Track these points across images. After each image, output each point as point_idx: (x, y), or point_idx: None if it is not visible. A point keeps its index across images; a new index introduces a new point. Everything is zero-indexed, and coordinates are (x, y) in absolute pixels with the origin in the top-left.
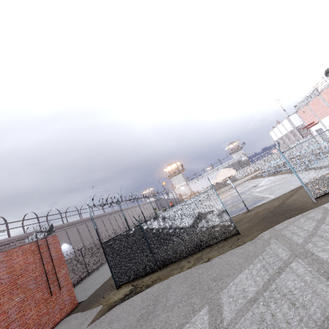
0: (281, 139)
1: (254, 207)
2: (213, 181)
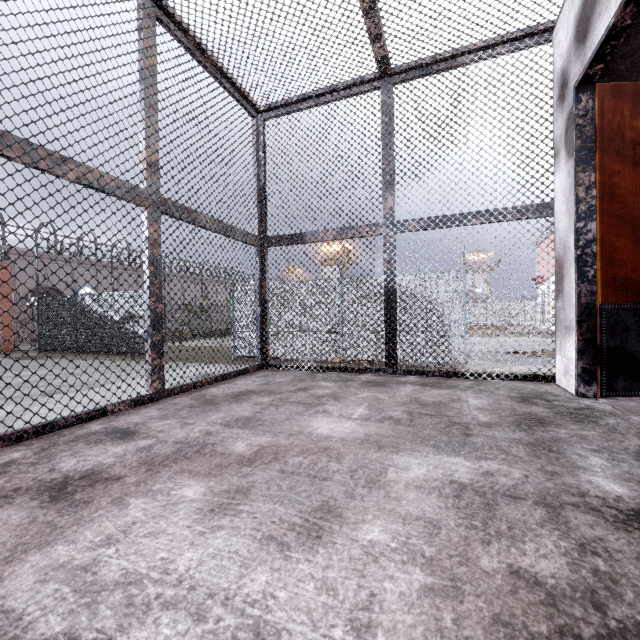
0: None
1: None
2: None
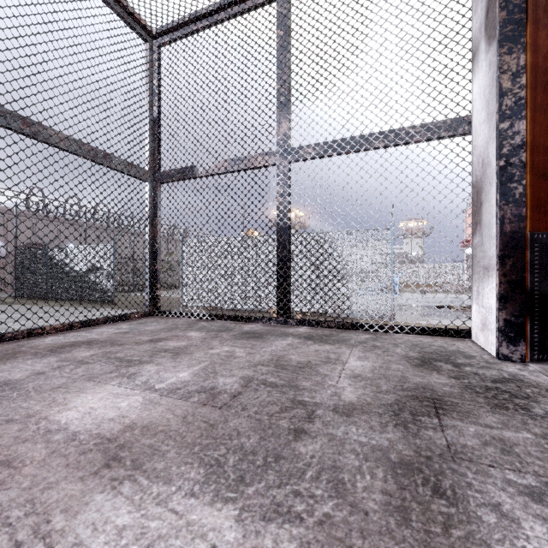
0: None
1: None
2: None
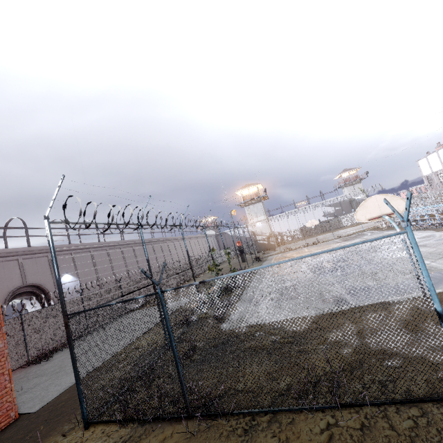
0: (437, 174)
1: (442, 294)
2: (312, 221)
